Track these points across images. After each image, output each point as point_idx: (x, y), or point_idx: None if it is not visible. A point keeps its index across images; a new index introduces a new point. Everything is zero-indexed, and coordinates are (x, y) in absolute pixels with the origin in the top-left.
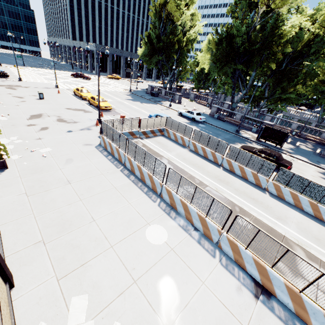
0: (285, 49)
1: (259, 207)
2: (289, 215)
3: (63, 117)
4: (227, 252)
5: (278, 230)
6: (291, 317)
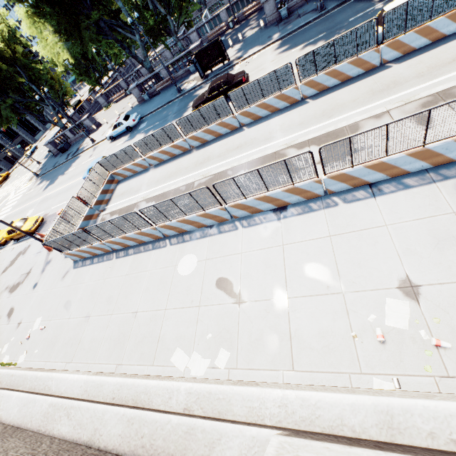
0: None
1: (246, 149)
2: (272, 127)
3: (12, 283)
4: (242, 214)
5: (268, 153)
6: (305, 205)
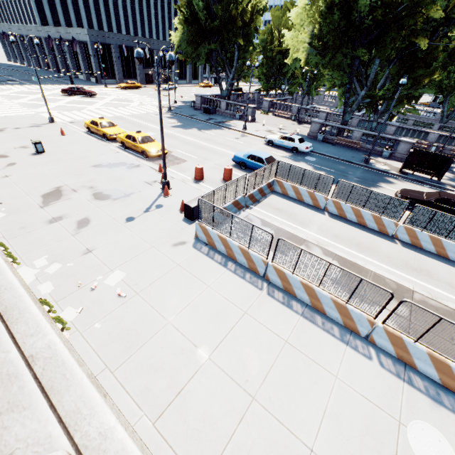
0: (432, 13)
1: None
2: None
3: (100, 188)
4: None
5: None
6: None
